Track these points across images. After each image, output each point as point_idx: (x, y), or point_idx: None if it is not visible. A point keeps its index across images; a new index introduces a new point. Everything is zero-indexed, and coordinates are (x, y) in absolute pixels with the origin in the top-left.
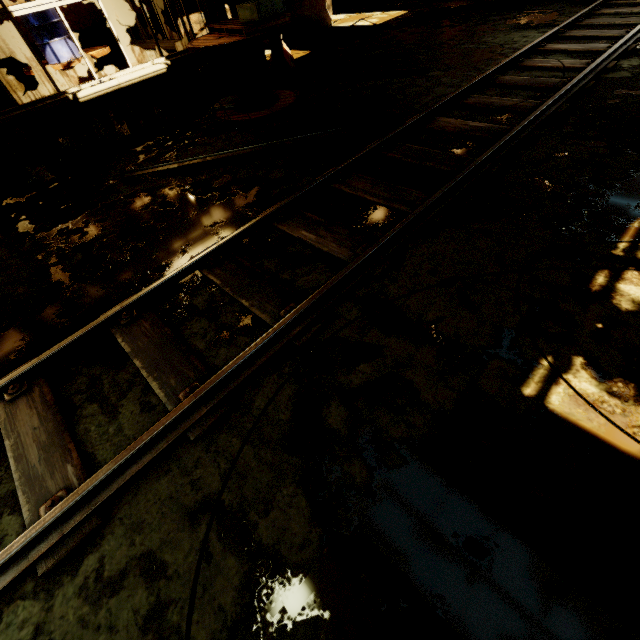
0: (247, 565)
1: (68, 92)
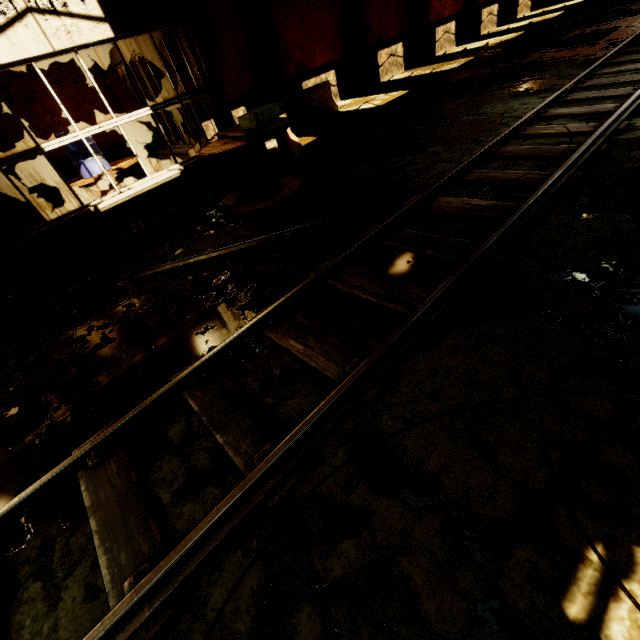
0: None
1: (91, 205)
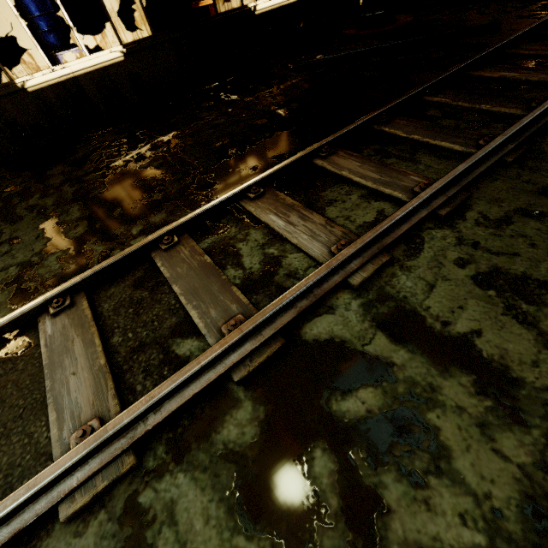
0: None
1: (248, 6)
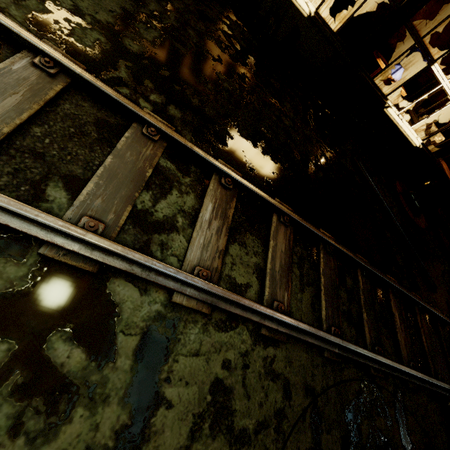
0: (313, 445)
1: (387, 101)
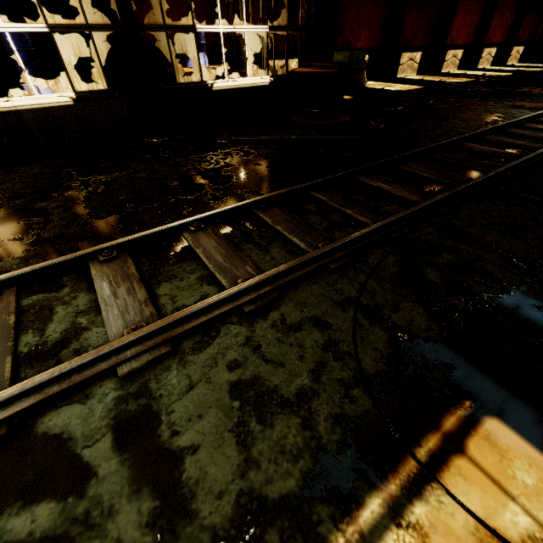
0: (389, 333)
1: (207, 82)
